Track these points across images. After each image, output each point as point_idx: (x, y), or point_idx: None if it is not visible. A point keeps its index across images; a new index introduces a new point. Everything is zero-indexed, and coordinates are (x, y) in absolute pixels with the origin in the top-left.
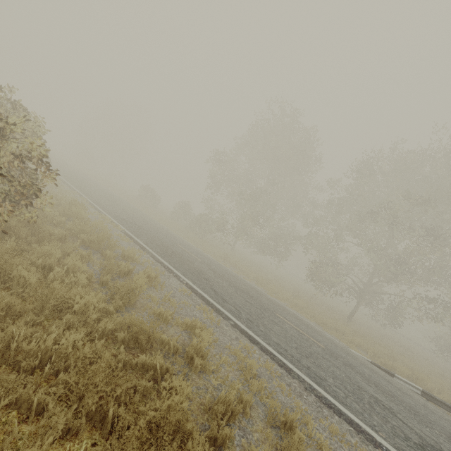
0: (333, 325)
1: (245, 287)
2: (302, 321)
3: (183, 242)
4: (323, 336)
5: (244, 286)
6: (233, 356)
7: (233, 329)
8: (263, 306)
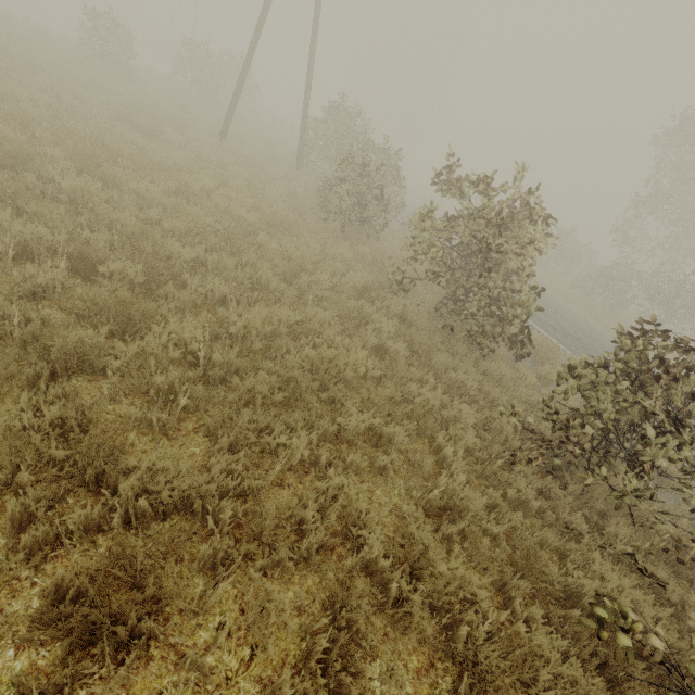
0: None
1: None
2: None
3: None
4: None
5: None
6: None
7: None
8: None
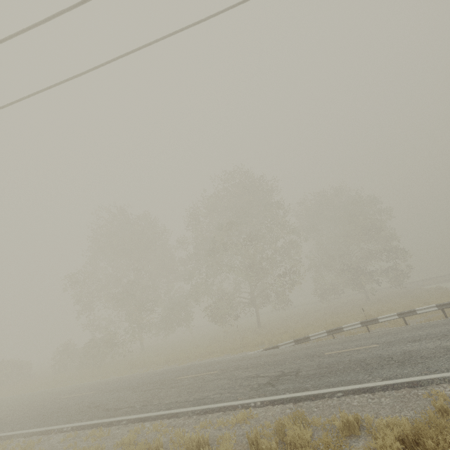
0: (241, 343)
1: (148, 379)
2: (206, 364)
3: (72, 388)
4: (224, 362)
5: (148, 378)
6: (121, 447)
7: (126, 426)
8: (164, 382)
